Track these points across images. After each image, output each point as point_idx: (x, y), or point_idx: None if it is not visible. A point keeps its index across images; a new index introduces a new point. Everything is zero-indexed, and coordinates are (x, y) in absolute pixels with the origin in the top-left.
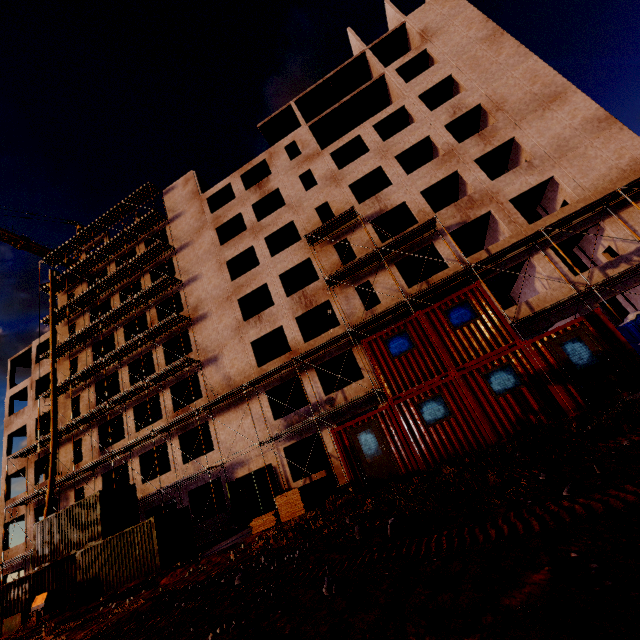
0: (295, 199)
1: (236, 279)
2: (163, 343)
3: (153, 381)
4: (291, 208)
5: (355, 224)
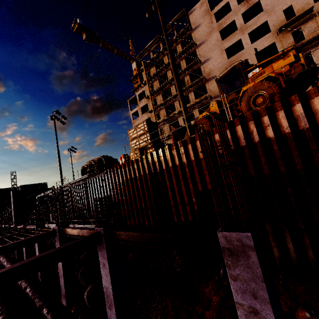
0: (270, 6)
1: (230, 58)
2: (193, 90)
3: (192, 105)
4: (266, 12)
5: (309, 17)
